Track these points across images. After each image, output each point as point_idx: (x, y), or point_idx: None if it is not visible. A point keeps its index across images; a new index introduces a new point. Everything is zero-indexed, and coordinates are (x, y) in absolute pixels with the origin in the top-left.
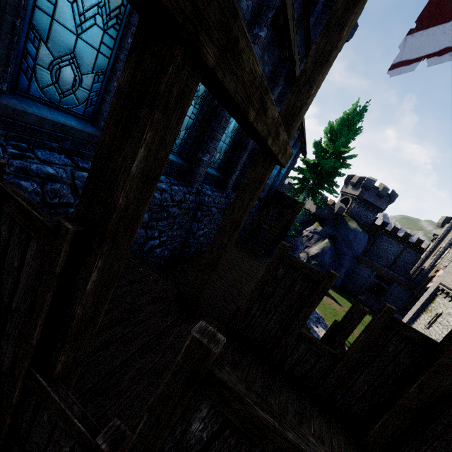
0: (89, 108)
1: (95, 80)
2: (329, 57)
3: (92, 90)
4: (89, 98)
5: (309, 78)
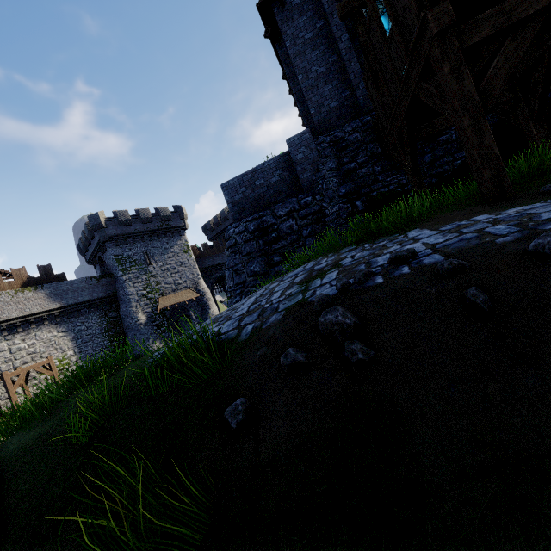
0: None
1: None
2: None
3: None
4: None
5: None
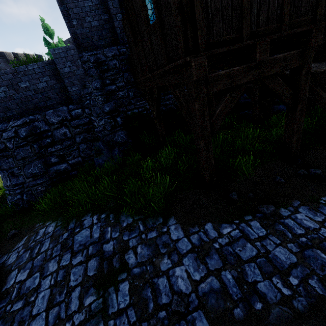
0: (154, 16)
1: (151, 4)
2: None
3: (152, 8)
4: (152, 12)
5: None
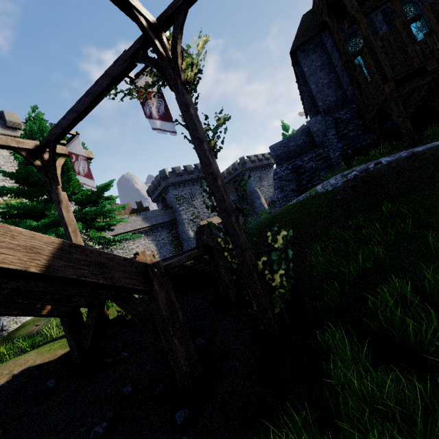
0: None
1: None
2: (392, 2)
3: None
4: None
5: (394, 9)
